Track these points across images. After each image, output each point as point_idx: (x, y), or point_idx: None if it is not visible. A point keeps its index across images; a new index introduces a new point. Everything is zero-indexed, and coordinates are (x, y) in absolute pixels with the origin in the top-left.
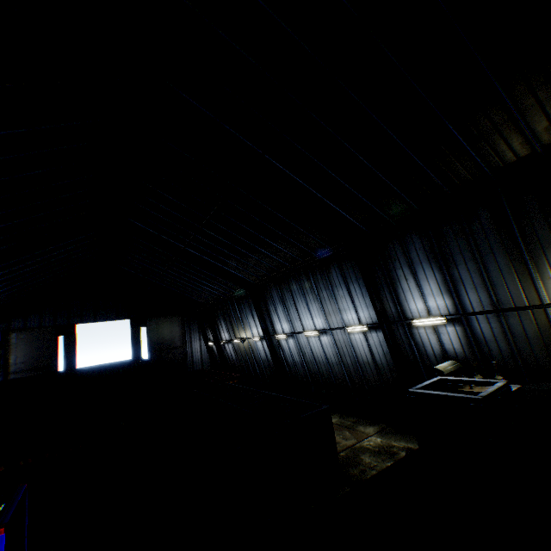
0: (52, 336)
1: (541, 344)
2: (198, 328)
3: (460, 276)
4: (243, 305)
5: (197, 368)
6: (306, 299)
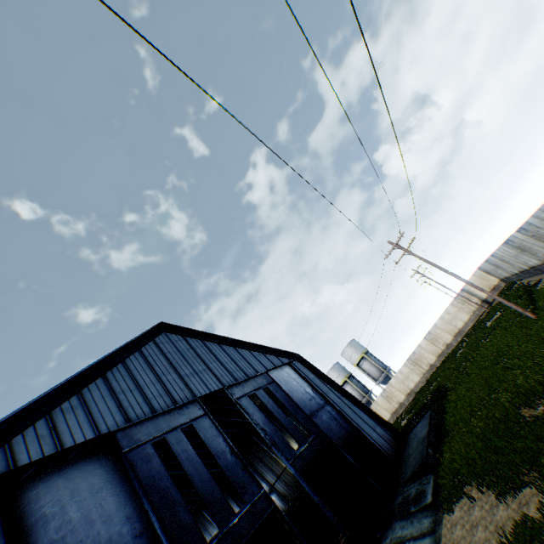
0: None
1: (296, 482)
2: None
3: (261, 470)
4: None
5: None
6: (209, 531)
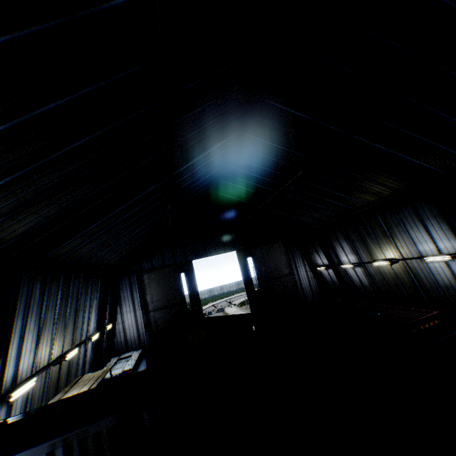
0: (174, 273)
1: None
2: (300, 253)
3: None
4: (397, 215)
5: (308, 296)
6: None
